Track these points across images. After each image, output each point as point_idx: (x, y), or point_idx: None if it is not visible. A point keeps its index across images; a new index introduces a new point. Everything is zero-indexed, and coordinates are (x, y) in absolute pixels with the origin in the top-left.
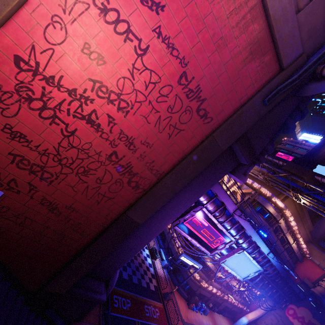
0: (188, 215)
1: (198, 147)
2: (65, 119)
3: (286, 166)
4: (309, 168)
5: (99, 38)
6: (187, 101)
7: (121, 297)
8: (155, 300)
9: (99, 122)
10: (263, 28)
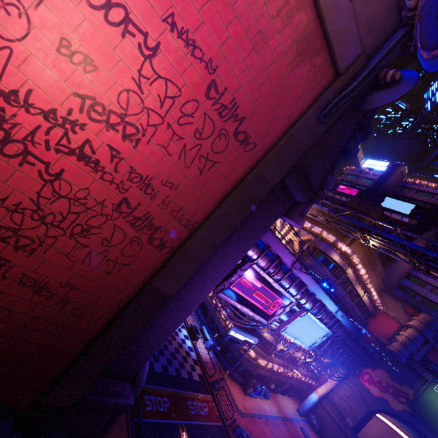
0: (235, 276)
1: (240, 183)
2: (43, 156)
3: (350, 202)
4: (376, 202)
5: (83, 31)
6: (220, 121)
7: (155, 397)
8: (201, 392)
9: (97, 157)
10: (311, 19)
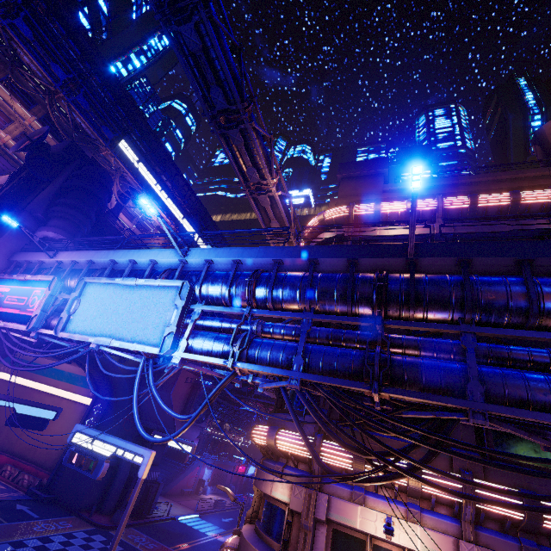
0: None
1: None
2: None
3: None
4: None
5: None
6: None
7: None
8: None
9: None
10: None
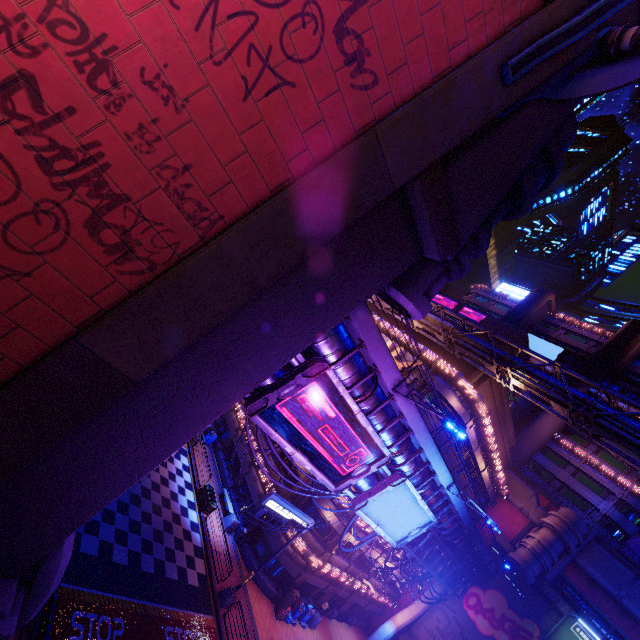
0: (290, 387)
1: (331, 156)
2: None
3: (483, 322)
4: None
5: None
6: None
7: (96, 615)
8: (197, 609)
9: None
10: None
